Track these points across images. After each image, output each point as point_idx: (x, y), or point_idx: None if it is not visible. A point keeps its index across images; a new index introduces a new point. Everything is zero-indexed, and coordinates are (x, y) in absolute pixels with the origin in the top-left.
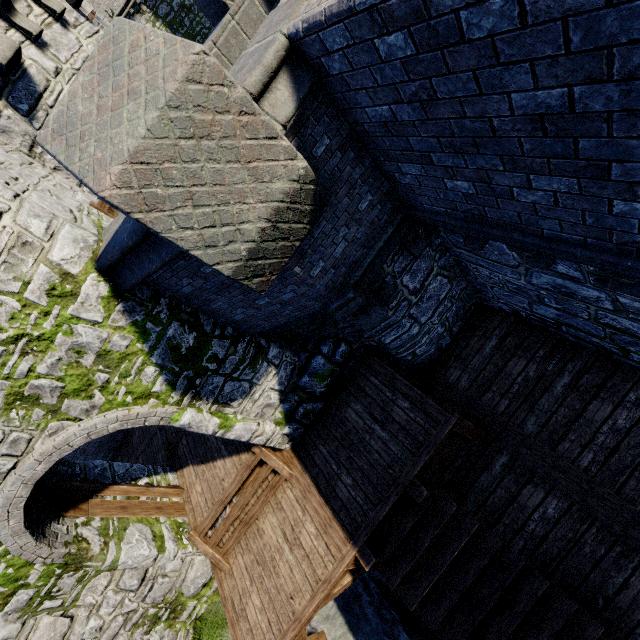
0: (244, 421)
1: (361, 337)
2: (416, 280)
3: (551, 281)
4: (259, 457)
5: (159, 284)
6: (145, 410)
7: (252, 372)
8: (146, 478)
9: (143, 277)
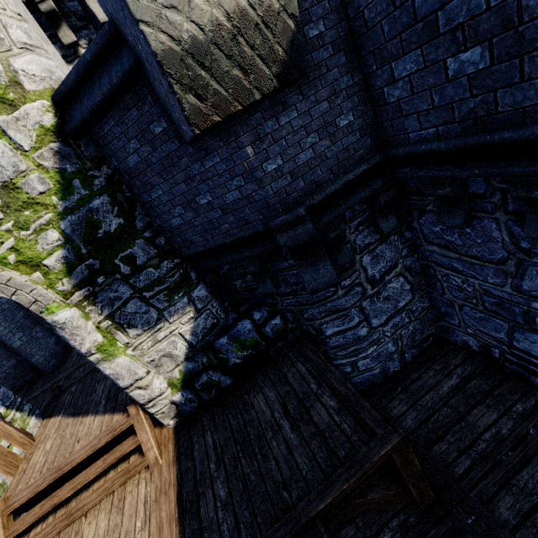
0: (132, 359)
1: (301, 316)
2: (377, 267)
3: None
4: (131, 421)
5: (107, 144)
6: (21, 279)
7: (167, 301)
8: (3, 408)
9: (88, 110)
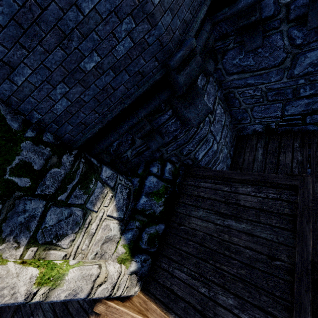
0: (79, 265)
1: (181, 155)
2: (210, 102)
3: (314, 58)
4: None
5: None
6: None
7: (84, 194)
8: None
9: None
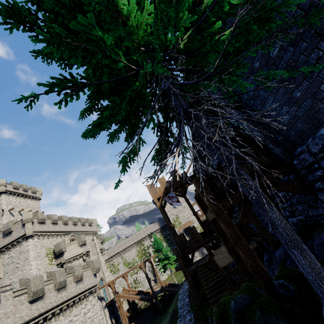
0: None
1: None
2: None
3: None
4: None
5: None
6: None
7: None
8: None
9: None
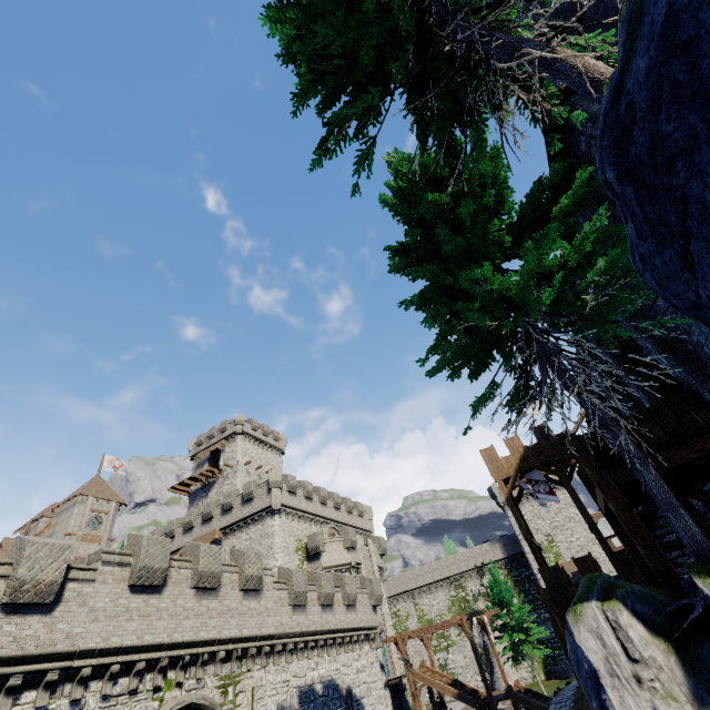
0: None
1: None
2: None
3: None
4: None
5: None
6: None
7: None
8: None
9: None
